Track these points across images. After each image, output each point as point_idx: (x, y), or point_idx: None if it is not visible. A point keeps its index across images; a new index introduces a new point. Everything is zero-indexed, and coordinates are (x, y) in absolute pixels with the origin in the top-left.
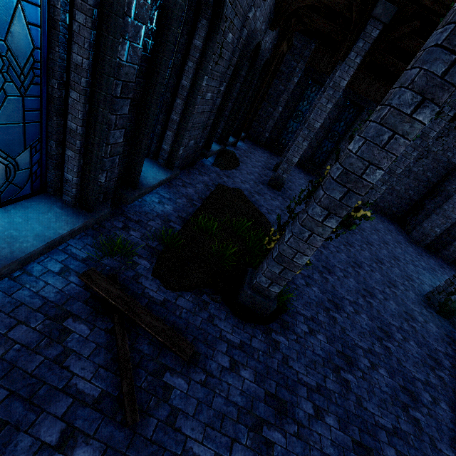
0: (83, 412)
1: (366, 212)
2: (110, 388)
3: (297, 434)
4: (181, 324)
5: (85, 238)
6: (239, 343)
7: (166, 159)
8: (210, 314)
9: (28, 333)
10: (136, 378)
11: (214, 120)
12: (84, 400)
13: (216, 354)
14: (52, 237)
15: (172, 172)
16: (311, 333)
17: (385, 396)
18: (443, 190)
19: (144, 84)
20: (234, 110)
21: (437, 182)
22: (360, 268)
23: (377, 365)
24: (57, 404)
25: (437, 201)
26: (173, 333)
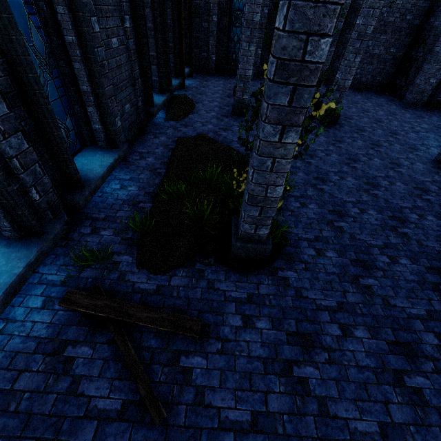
0: (111, 428)
1: (329, 105)
2: (130, 395)
3: (329, 360)
4: (182, 304)
5: (57, 260)
6: (247, 297)
7: (105, 139)
8: (208, 281)
9: (33, 378)
10: (153, 375)
11: (140, 68)
12: (109, 417)
13: (226, 317)
14: (8, 282)
15: (119, 149)
16: (319, 254)
17: (412, 285)
18: (430, 29)
19: (8, 64)
20: (158, 45)
21: (420, 23)
22: (356, 162)
23: (397, 257)
24: (84, 431)
25: (426, 46)
26: (175, 317)
